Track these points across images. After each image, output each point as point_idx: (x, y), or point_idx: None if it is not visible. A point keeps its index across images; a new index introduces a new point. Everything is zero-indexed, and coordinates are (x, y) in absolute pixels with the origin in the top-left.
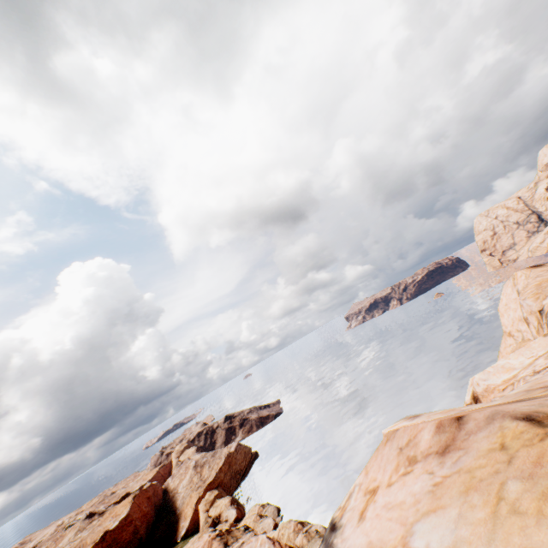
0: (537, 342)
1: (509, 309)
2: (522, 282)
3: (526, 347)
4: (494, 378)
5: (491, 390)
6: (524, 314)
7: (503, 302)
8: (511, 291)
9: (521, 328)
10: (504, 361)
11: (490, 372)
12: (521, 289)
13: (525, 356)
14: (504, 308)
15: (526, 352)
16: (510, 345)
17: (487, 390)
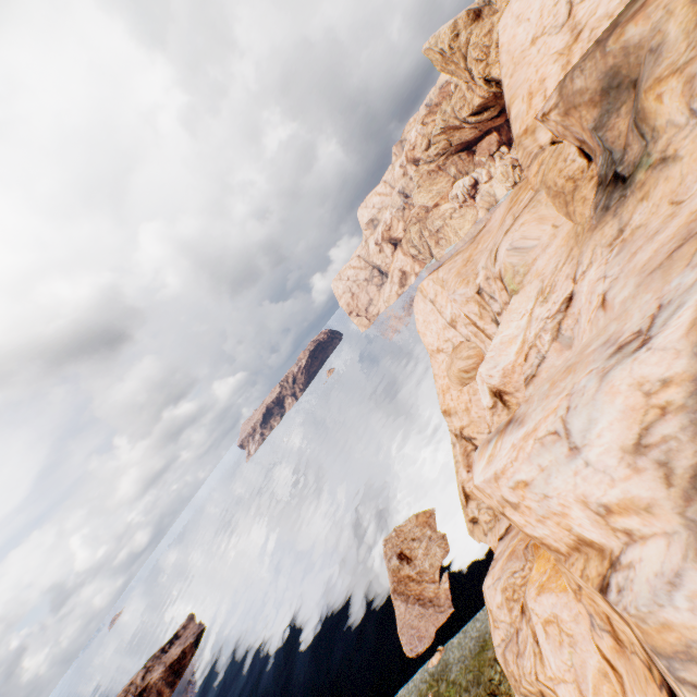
0: (515, 302)
1: (429, 324)
2: (432, 289)
3: (508, 312)
4: (504, 358)
5: (511, 371)
6: (447, 319)
7: (420, 321)
8: (425, 304)
9: (448, 336)
10: (499, 337)
11: (494, 357)
12: (435, 297)
13: (516, 320)
14: (425, 326)
15: (513, 316)
16: (443, 361)
17: (506, 373)
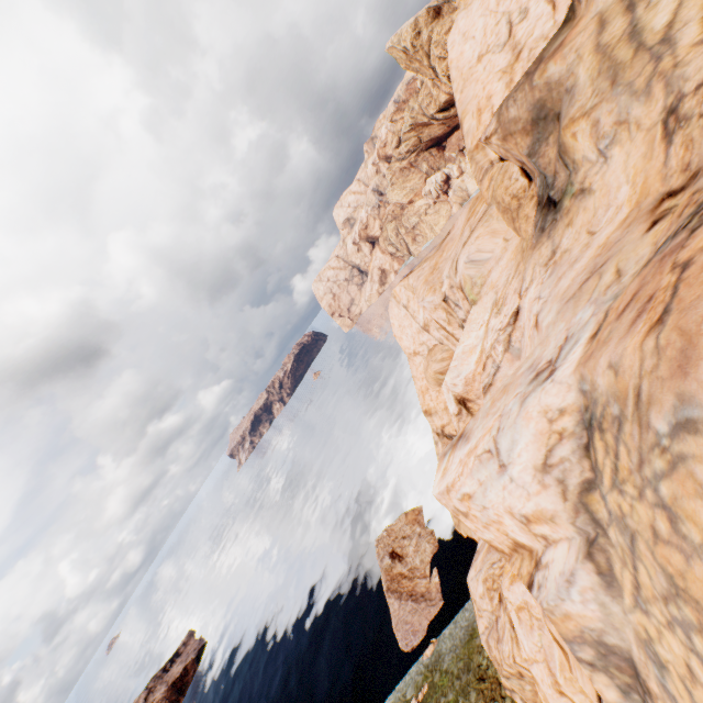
0: (474, 313)
1: (405, 328)
2: (405, 294)
3: (468, 323)
4: (466, 367)
5: (472, 380)
6: (421, 324)
7: (396, 326)
8: (399, 310)
9: (423, 339)
10: (461, 347)
11: (457, 366)
12: (407, 302)
13: (475, 330)
14: (400, 330)
15: (472, 326)
16: (421, 363)
17: (468, 382)
